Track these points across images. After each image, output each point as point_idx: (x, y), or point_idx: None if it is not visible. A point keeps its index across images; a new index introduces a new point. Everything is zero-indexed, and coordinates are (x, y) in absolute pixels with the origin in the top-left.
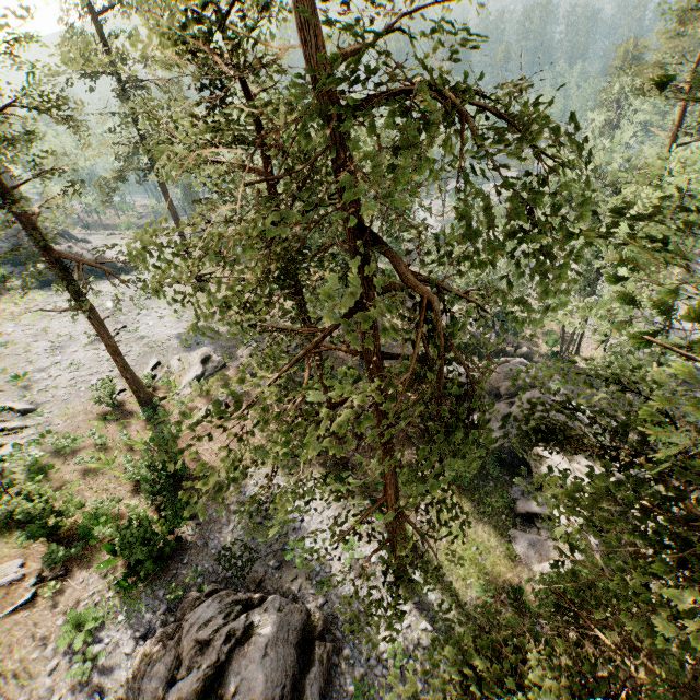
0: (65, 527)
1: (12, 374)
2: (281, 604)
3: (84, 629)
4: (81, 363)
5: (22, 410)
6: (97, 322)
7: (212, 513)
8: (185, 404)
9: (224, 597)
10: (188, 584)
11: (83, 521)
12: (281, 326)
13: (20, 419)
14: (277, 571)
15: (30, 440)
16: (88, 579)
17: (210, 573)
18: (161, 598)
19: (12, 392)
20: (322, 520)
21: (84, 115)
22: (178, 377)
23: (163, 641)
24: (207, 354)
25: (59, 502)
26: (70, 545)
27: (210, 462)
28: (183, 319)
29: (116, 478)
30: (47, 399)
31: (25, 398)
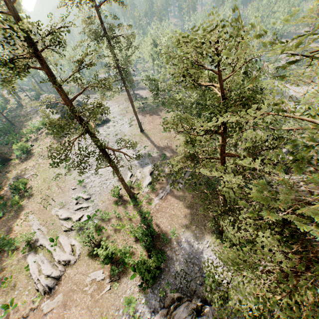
0: (113, 256)
1: (78, 180)
2: (212, 312)
3: (131, 305)
4: (101, 174)
5: (86, 198)
6: (116, 169)
7: (169, 255)
8: (147, 197)
9: (187, 305)
10: (165, 288)
11: (120, 254)
12: (181, 153)
13: (86, 203)
14: (201, 286)
15: (91, 213)
16: (127, 282)
17: (173, 284)
18: (156, 294)
19: (79, 188)
20: (216, 262)
21: (93, 59)
22: (141, 182)
23: (162, 316)
24: (152, 170)
25: (109, 244)
26: (117, 265)
27: (163, 228)
28: (136, 149)
29: (127, 234)
30: (93, 192)
31: (85, 192)
